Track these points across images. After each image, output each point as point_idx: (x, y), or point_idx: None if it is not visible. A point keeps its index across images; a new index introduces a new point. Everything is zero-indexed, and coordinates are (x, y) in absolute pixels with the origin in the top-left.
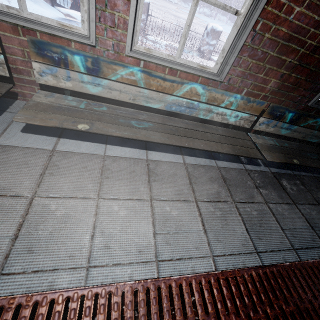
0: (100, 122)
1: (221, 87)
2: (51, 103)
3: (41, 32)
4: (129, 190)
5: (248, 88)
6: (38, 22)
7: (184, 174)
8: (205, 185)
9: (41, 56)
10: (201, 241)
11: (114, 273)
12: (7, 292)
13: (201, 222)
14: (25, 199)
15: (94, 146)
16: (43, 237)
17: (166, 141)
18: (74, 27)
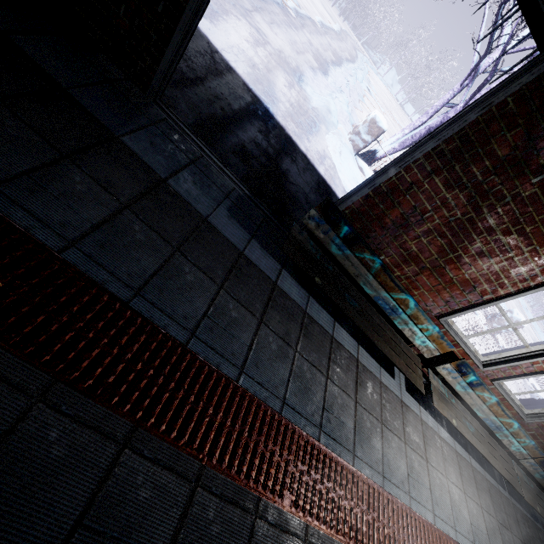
0: (458, 419)
1: (520, 421)
2: (437, 388)
3: (463, 349)
4: (455, 477)
5: (536, 432)
6: (467, 346)
7: (473, 476)
8: (483, 494)
9: (457, 366)
10: (488, 543)
11: (463, 540)
12: (438, 526)
13: (485, 527)
14: (425, 462)
15: (433, 421)
16: (438, 497)
17: (483, 453)
18: (479, 354)
